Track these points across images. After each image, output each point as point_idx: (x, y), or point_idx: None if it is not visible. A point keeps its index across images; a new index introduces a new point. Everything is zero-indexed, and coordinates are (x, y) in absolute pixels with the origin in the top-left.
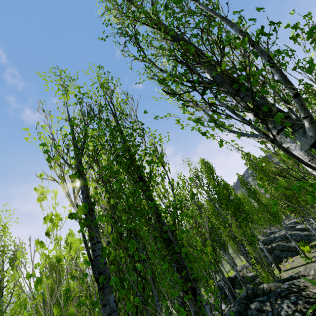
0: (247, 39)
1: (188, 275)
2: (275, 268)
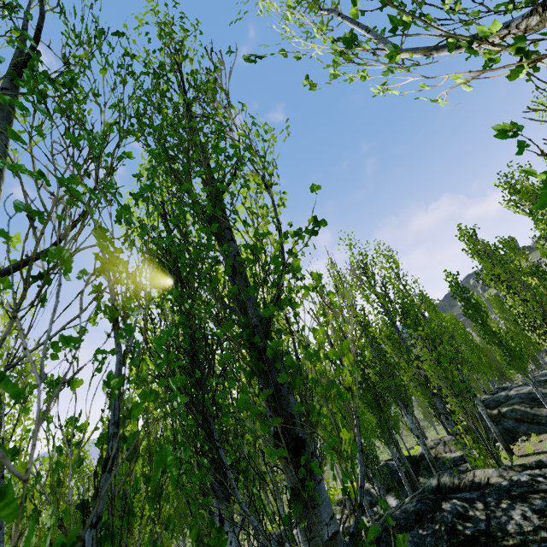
0: None
1: (283, 405)
2: (502, 451)
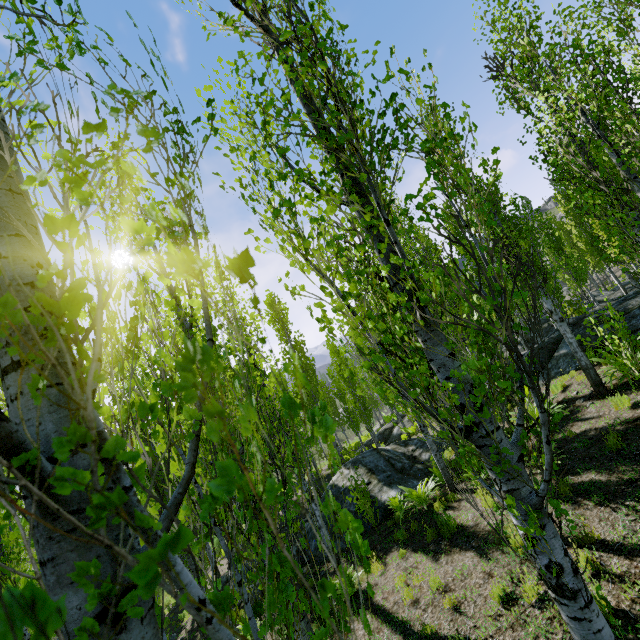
0: None
1: None
2: None
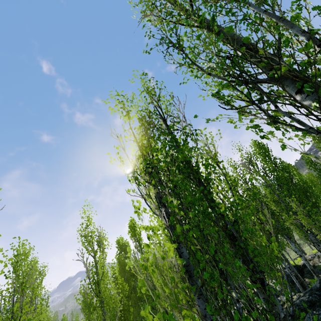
0: (312, 42)
1: (255, 267)
2: None
